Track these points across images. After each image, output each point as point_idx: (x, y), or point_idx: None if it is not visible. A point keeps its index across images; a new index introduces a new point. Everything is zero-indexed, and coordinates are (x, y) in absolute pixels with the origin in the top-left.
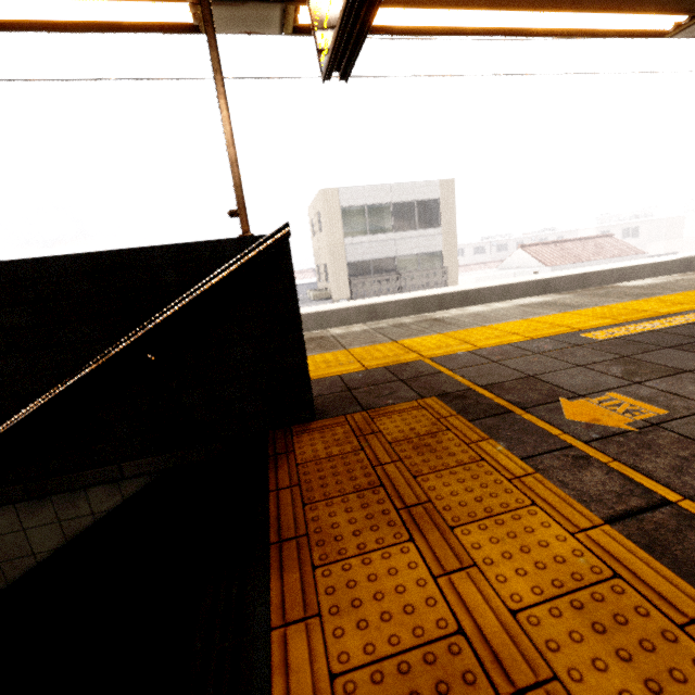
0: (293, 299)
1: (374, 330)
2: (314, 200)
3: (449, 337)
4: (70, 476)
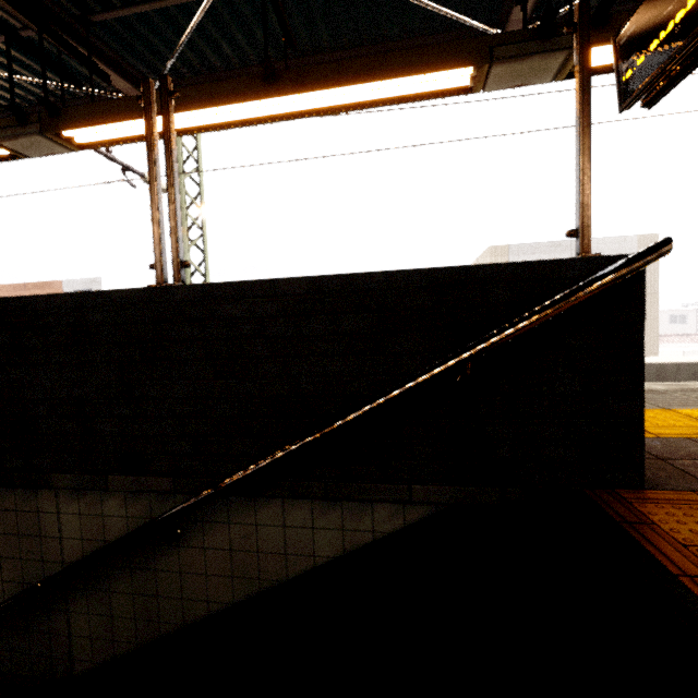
0: (641, 331)
1: None
2: (479, 257)
3: None
4: (363, 485)
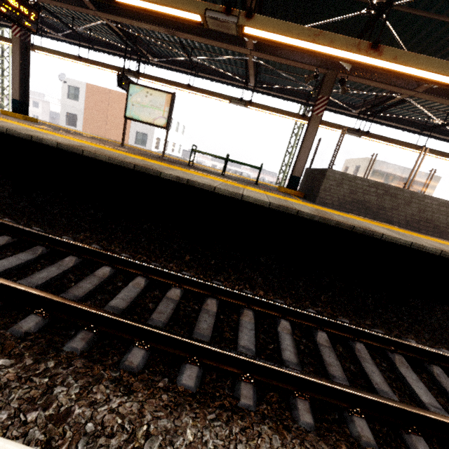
0: None
1: None
2: (358, 159)
3: None
4: None
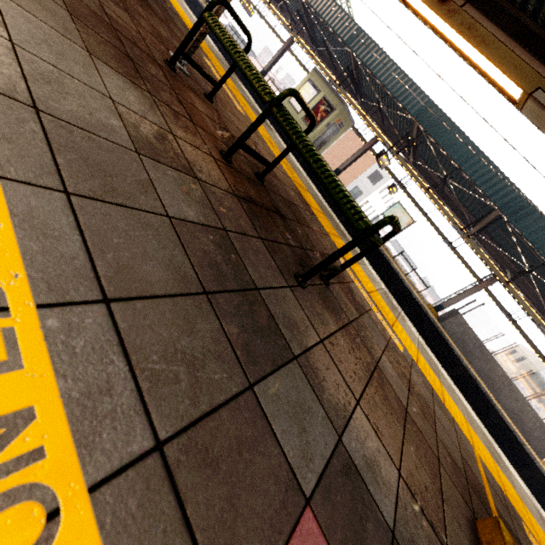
0: None
1: None
2: (531, 352)
3: None
4: None
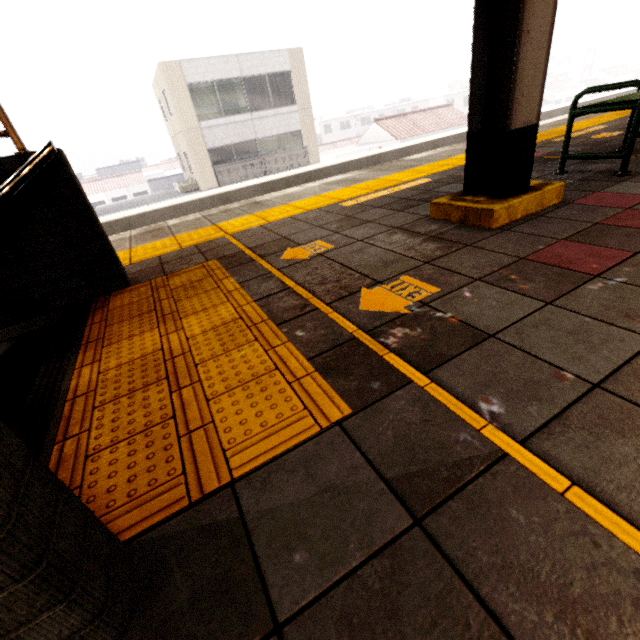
0: (81, 200)
1: (204, 217)
2: (155, 76)
3: (255, 216)
4: None
